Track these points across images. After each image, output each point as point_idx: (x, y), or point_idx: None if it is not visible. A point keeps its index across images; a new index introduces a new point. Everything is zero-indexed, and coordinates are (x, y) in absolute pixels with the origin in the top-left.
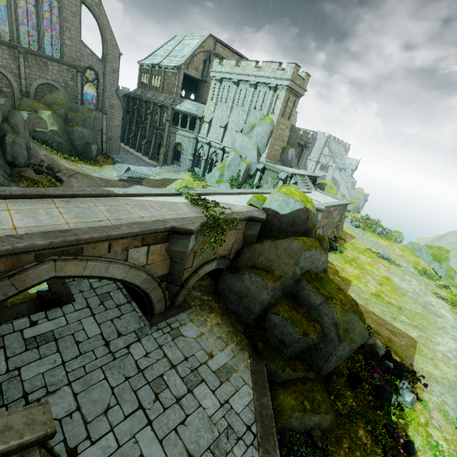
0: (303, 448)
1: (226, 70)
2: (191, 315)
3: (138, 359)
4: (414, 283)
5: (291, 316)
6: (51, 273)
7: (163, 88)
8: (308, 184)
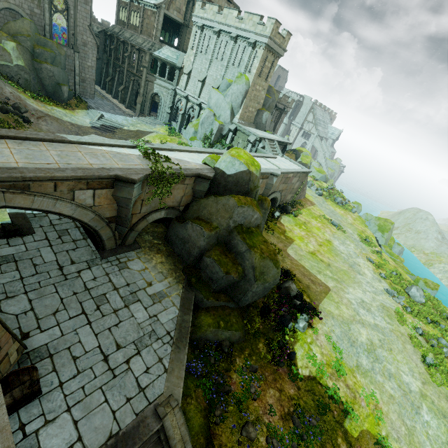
0: (212, 352)
1: (208, 16)
2: (139, 254)
3: (87, 281)
4: (351, 247)
5: (220, 259)
6: (2, 203)
7: (142, 28)
8: (276, 150)
